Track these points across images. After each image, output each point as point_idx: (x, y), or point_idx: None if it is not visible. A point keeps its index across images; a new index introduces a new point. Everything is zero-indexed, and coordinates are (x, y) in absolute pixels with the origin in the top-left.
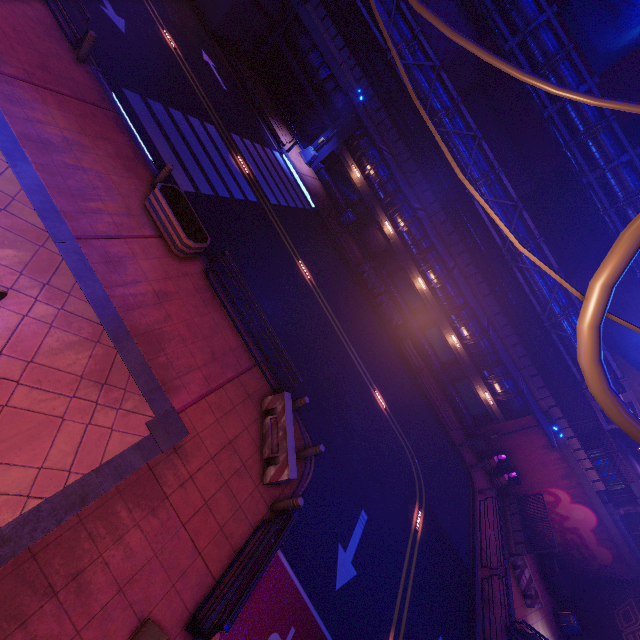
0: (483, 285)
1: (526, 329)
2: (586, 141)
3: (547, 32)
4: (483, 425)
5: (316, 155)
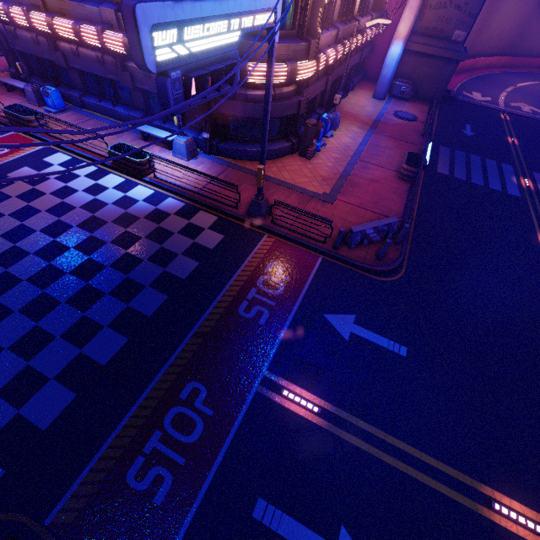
0: None
1: None
2: None
3: None
4: None
5: None
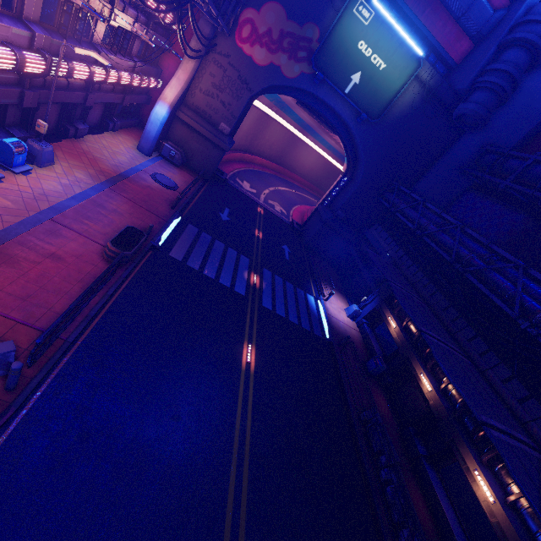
0: None
1: None
2: None
3: None
4: None
5: (359, 311)
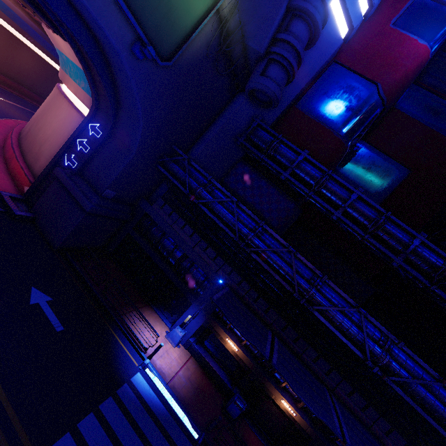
0: None
1: None
2: (441, 280)
3: (361, 203)
4: None
5: (184, 333)
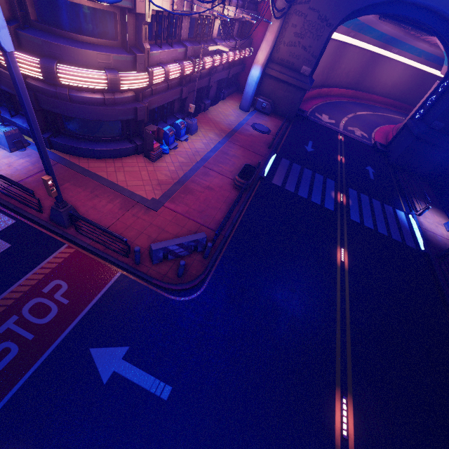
0: None
1: None
2: None
3: None
4: None
5: None
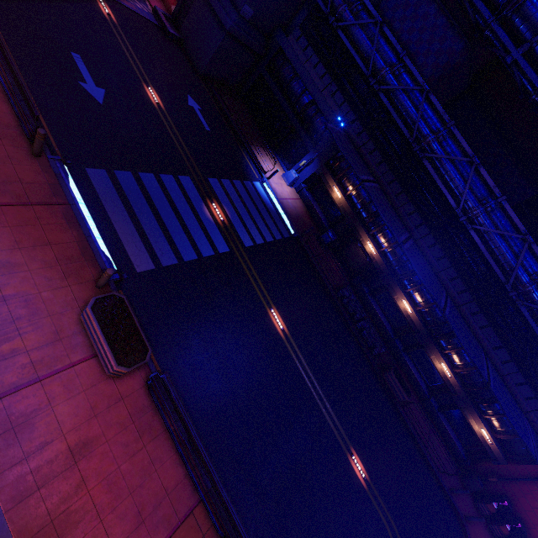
0: (479, 315)
1: (534, 369)
2: None
3: None
4: (478, 460)
5: (298, 177)
